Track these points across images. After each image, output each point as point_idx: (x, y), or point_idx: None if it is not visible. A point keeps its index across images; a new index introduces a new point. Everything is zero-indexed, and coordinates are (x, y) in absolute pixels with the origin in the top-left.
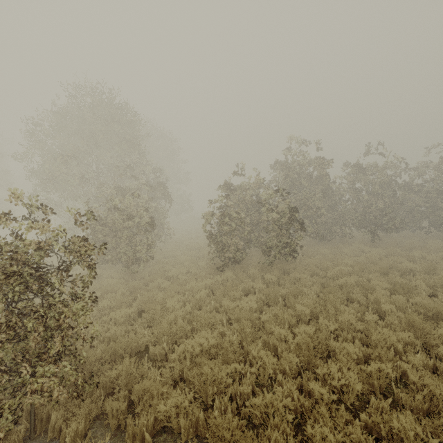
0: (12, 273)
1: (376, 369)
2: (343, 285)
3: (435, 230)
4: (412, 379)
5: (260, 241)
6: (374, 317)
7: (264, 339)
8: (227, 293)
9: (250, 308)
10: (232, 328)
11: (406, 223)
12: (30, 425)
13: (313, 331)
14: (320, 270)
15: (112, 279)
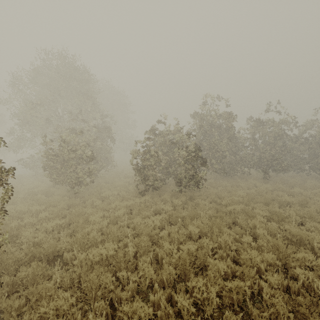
0: None
1: (236, 286)
2: (232, 211)
3: (315, 173)
4: (264, 297)
5: (176, 173)
6: (249, 239)
7: (156, 252)
8: (141, 212)
9: (155, 225)
10: (134, 241)
11: (292, 166)
12: None
13: (196, 248)
14: (218, 199)
15: (58, 197)
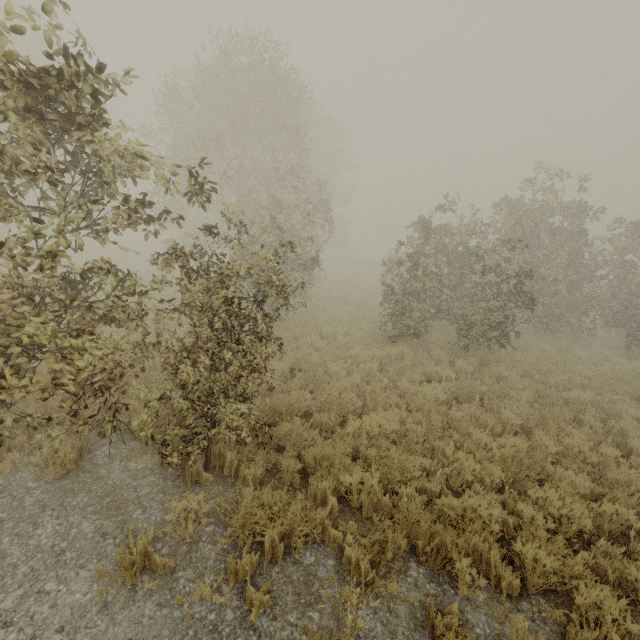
0: (223, 299)
1: (612, 512)
2: (571, 400)
3: None
4: None
5: (454, 313)
6: (615, 452)
7: (455, 440)
8: (403, 372)
9: (435, 399)
10: (414, 417)
11: None
12: (208, 457)
13: (525, 447)
14: (537, 373)
15: None
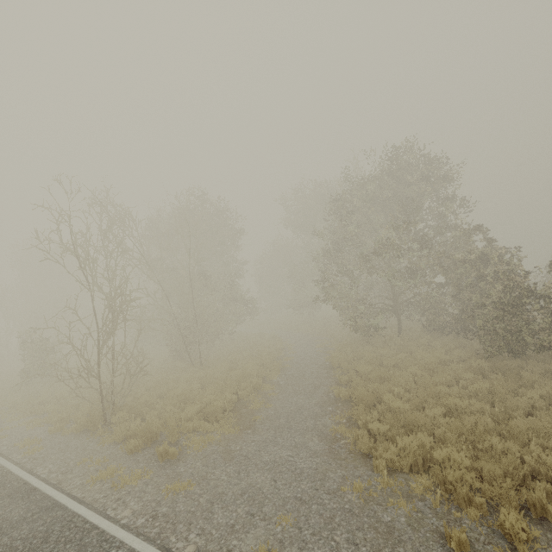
0: None
1: None
2: None
3: None
4: None
5: None
6: None
7: None
8: None
9: None
10: None
11: None
12: None
13: None
14: None
15: None
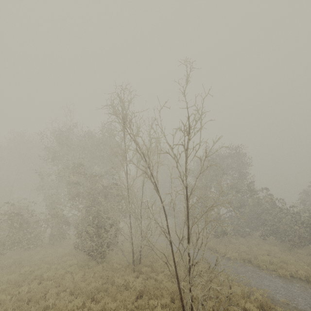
0: None
1: None
2: None
3: None
4: None
5: None
6: None
7: None
8: None
9: None
10: None
11: None
12: None
13: None
14: None
15: None
